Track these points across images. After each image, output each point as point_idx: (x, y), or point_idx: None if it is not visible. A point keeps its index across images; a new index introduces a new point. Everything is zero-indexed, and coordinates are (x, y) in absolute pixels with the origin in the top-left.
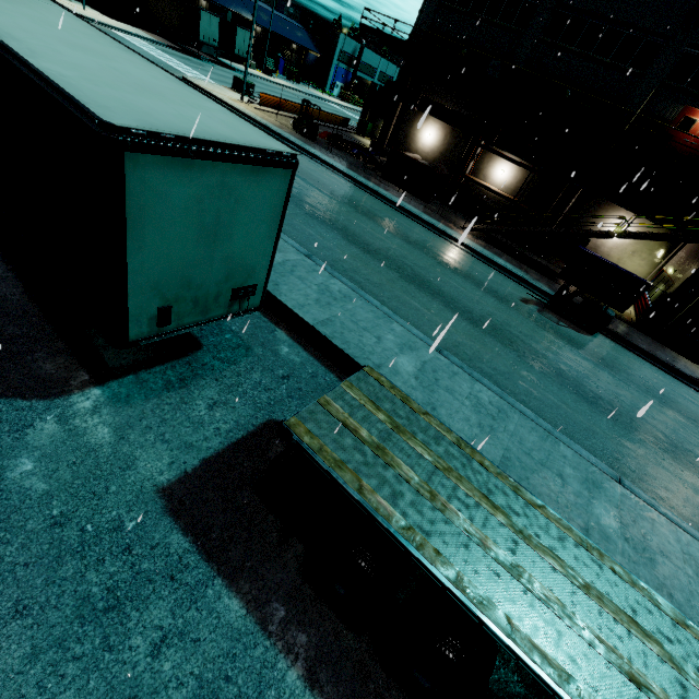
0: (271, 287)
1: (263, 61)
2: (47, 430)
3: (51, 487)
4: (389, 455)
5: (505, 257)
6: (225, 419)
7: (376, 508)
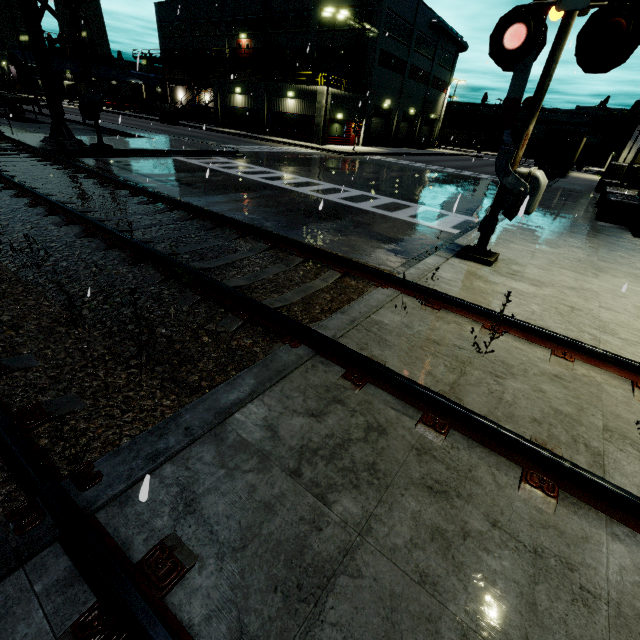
0: None
1: None
2: None
3: None
4: None
5: None
6: None
7: None
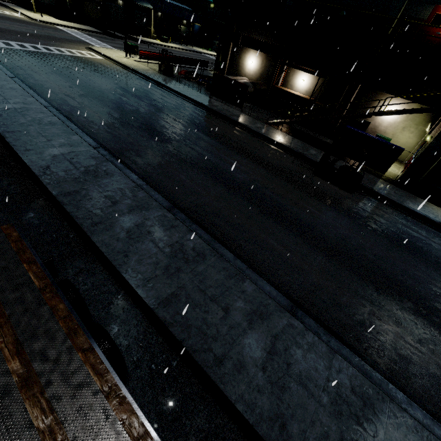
0: (39, 171)
1: (160, 33)
2: None
3: None
4: None
5: (293, 140)
6: None
7: None
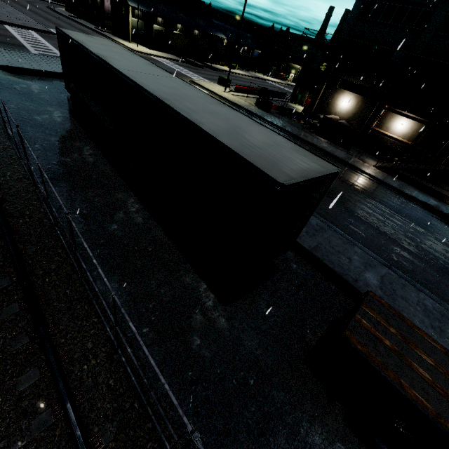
0: None
1: (229, 61)
2: (198, 319)
3: (211, 355)
4: (408, 361)
5: (409, 187)
6: (277, 315)
7: (416, 400)
